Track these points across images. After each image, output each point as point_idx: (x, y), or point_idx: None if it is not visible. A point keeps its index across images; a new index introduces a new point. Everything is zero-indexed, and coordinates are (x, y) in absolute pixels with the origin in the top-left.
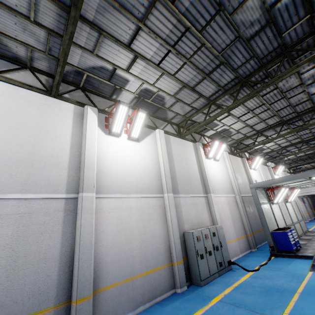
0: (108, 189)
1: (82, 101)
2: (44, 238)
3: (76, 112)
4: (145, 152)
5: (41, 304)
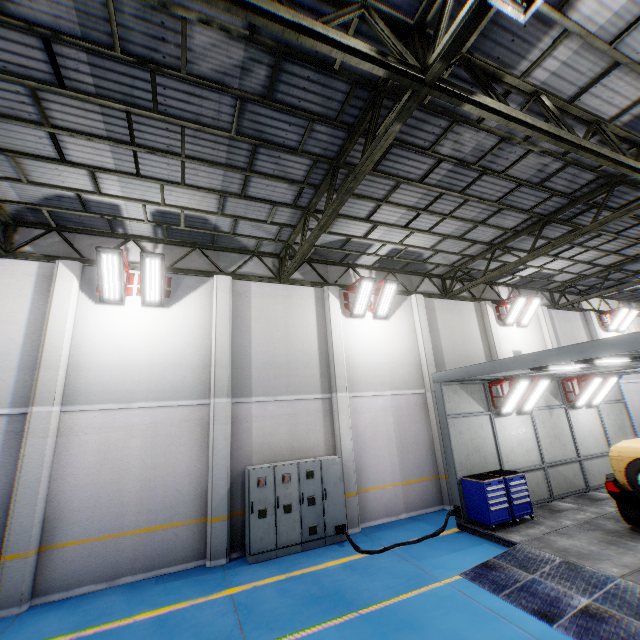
0: (88, 397)
1: (57, 251)
2: None
3: (42, 274)
4: (180, 325)
5: None
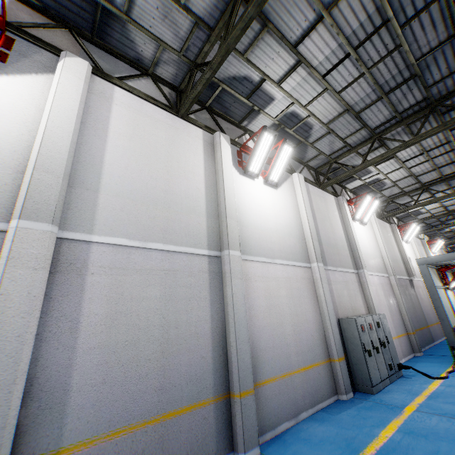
0: (250, 249)
1: (209, 126)
2: (193, 306)
3: (205, 140)
4: (284, 204)
5: (200, 393)
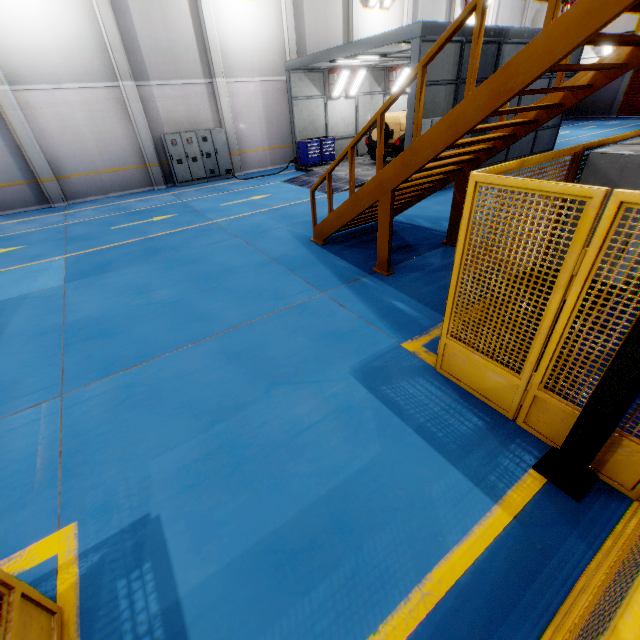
0: (26, 79)
1: None
2: None
3: None
4: (64, 6)
5: (15, 179)
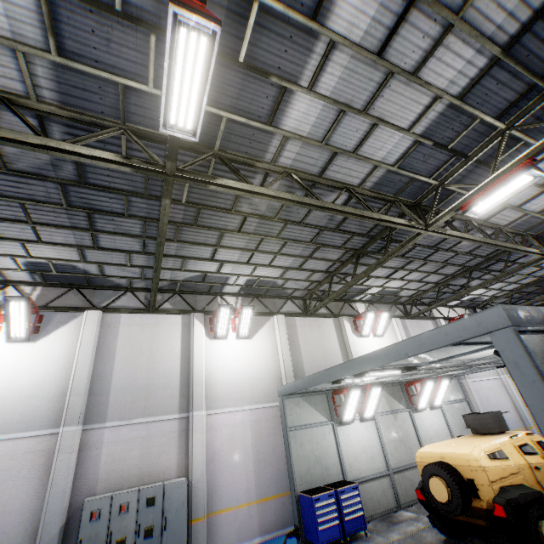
0: None
1: None
2: None
3: None
4: (44, 357)
5: None
